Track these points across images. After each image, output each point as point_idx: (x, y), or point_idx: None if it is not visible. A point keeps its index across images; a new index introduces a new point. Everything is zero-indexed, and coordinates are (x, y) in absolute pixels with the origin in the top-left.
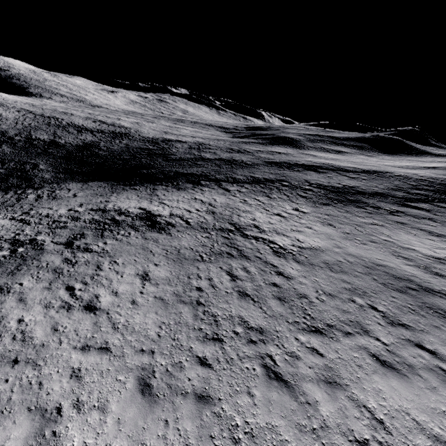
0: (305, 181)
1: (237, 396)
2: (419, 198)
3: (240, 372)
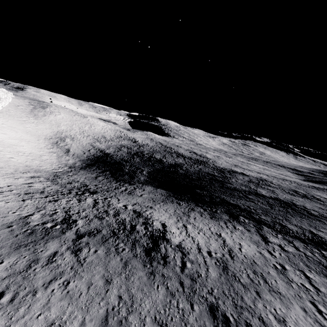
0: None
1: None
2: None
3: None
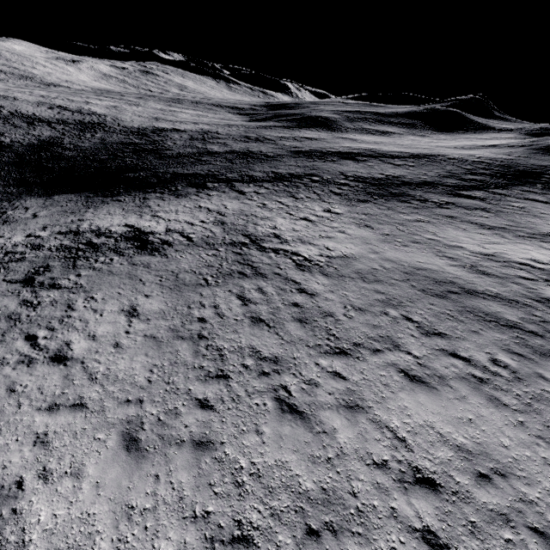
0: (340, 174)
1: (243, 436)
2: (473, 185)
3: (248, 410)
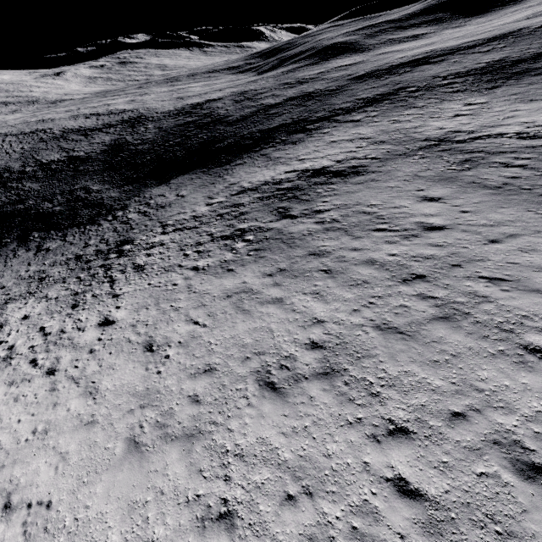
0: (433, 77)
1: None
2: None
3: None
